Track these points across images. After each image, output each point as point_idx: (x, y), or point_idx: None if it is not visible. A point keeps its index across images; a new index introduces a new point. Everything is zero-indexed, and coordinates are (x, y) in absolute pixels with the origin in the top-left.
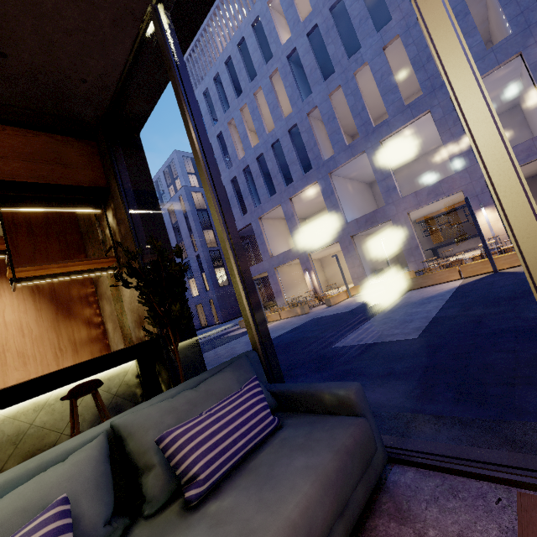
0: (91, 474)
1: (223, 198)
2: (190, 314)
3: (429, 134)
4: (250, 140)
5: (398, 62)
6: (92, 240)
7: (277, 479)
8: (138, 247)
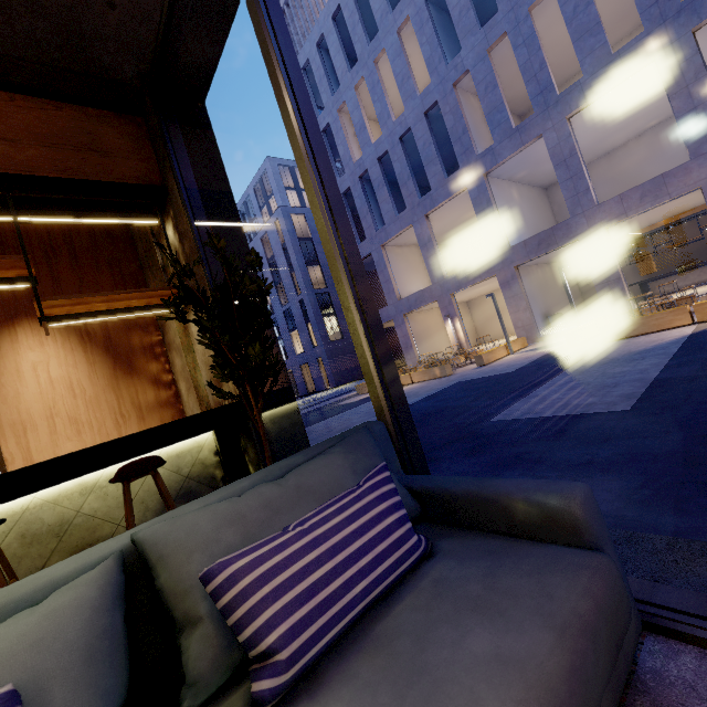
0: (78, 635)
1: (326, 170)
2: (279, 362)
3: (648, 101)
4: (369, 133)
5: None
6: (153, 268)
7: (434, 677)
8: (207, 271)
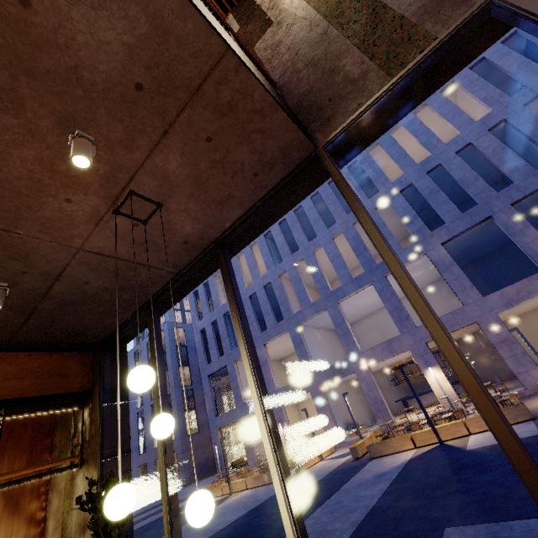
0: None
1: None
2: (126, 536)
3: (378, 297)
4: None
5: (345, 245)
6: (64, 427)
7: None
8: (101, 448)
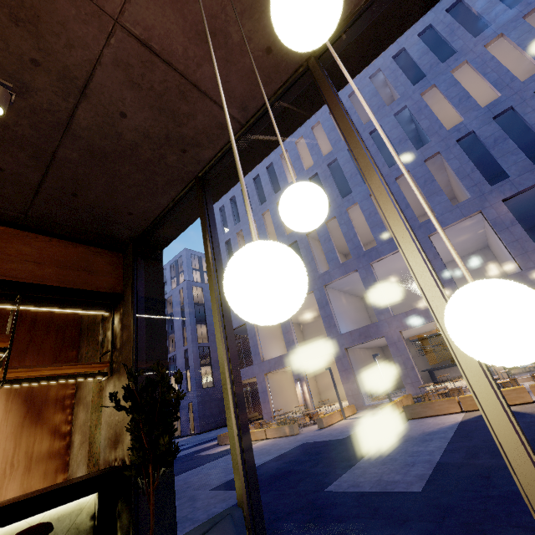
0: None
1: (229, 327)
2: (177, 448)
3: None
4: None
5: None
6: (90, 338)
7: None
8: (135, 355)
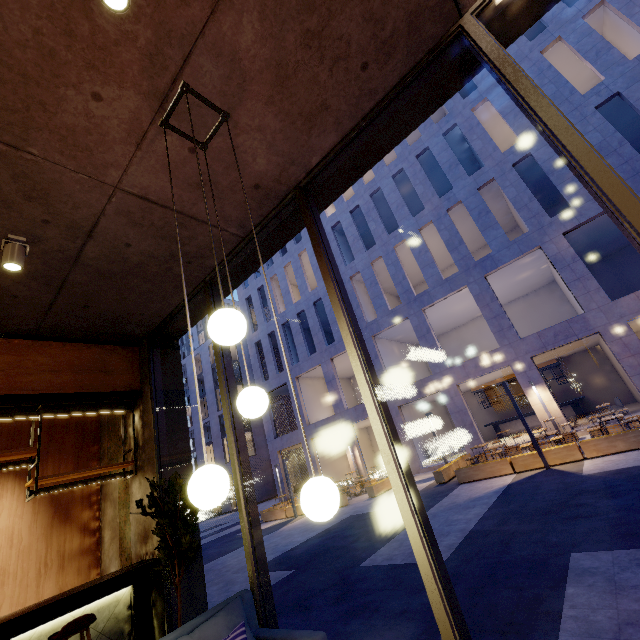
0: None
1: (240, 432)
2: (198, 544)
3: (472, 304)
4: (292, 296)
5: (435, 239)
6: (111, 433)
7: None
8: (158, 454)
